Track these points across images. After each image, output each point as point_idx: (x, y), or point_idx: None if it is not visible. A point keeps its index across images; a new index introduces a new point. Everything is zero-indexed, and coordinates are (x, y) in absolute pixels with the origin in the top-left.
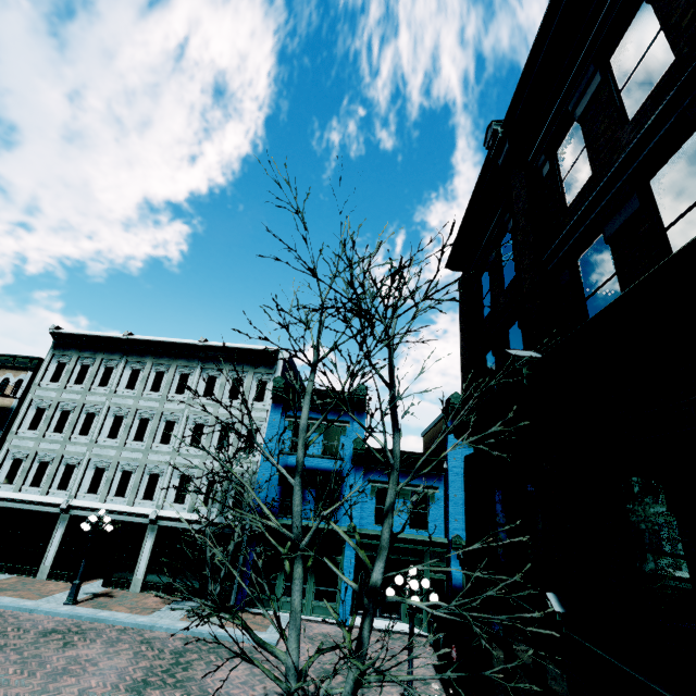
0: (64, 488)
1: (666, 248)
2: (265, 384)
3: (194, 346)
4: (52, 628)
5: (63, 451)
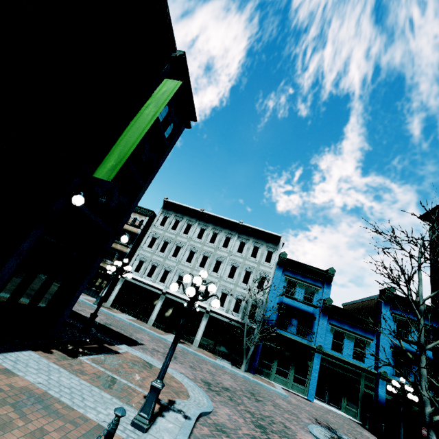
0: (163, 282)
1: None
2: (272, 253)
3: (236, 223)
4: (182, 351)
5: (164, 263)
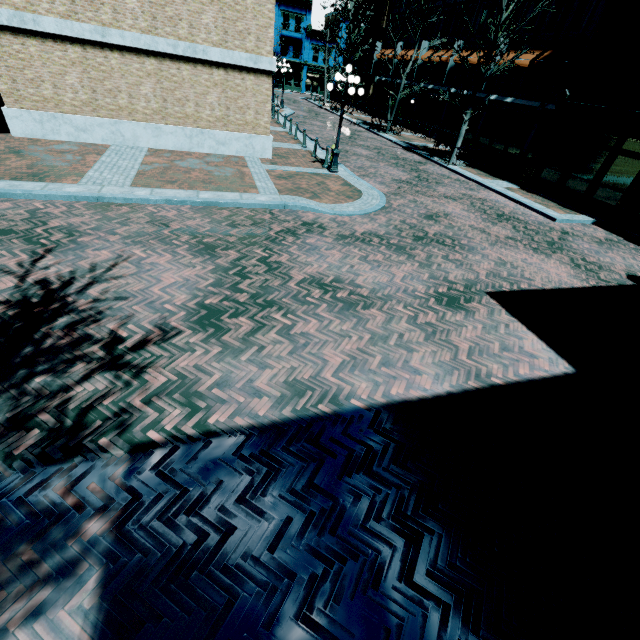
0: None
1: (378, 20)
2: None
3: None
4: None
5: None
